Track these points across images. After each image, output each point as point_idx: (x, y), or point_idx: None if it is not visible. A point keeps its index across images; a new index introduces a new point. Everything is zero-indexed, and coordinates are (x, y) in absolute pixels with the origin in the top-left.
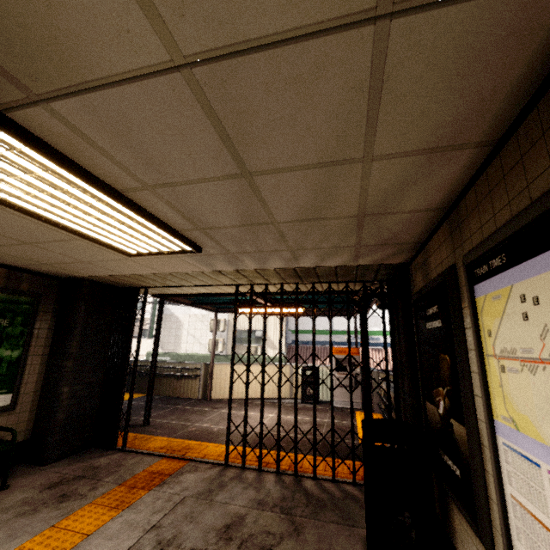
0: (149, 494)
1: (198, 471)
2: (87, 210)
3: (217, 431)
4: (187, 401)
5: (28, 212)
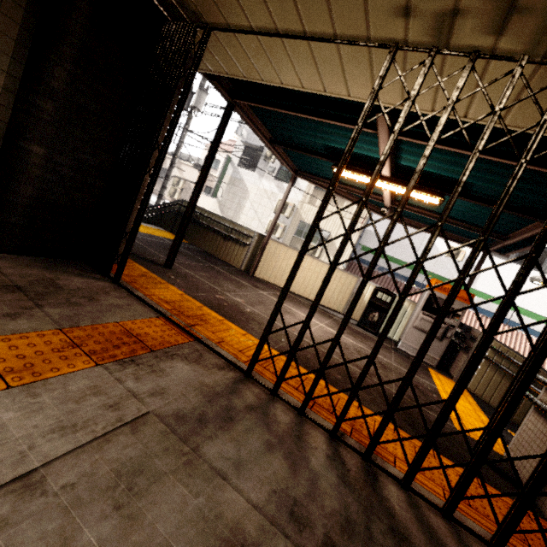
0: (89, 372)
1: (200, 364)
2: None
3: (250, 314)
4: (227, 267)
5: None
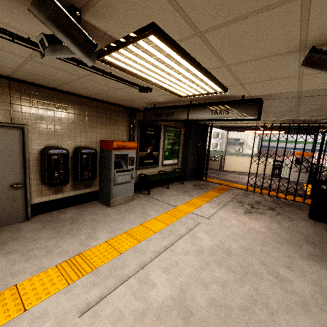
0: (225, 192)
1: (237, 190)
2: None
3: (235, 181)
4: (213, 170)
5: None
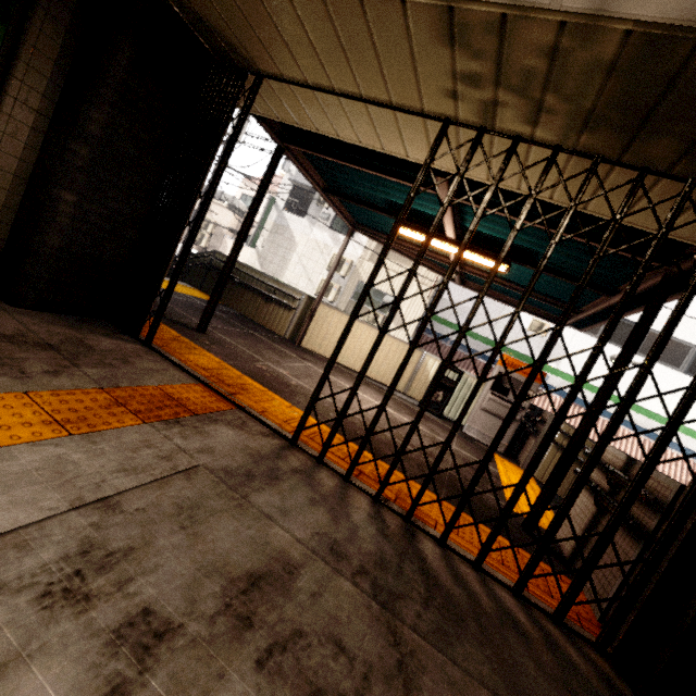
0: (139, 429)
1: (244, 430)
2: None
3: (295, 387)
4: (269, 334)
5: None
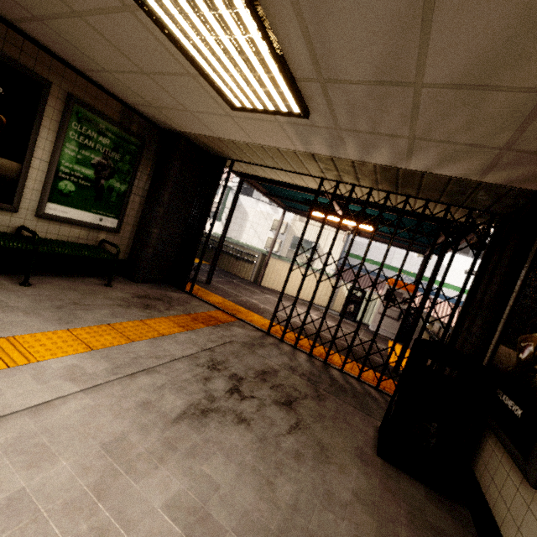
0: (206, 328)
1: (245, 329)
2: (213, 22)
3: (263, 309)
4: (241, 280)
5: (156, 18)
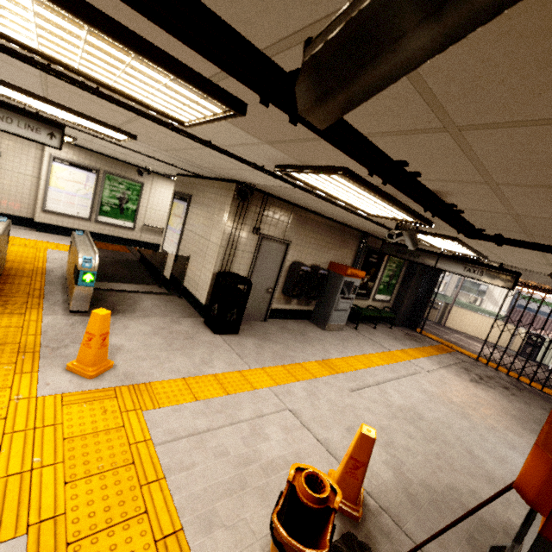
0: (447, 354)
1: (463, 356)
2: None
3: (461, 345)
4: (429, 321)
5: None
